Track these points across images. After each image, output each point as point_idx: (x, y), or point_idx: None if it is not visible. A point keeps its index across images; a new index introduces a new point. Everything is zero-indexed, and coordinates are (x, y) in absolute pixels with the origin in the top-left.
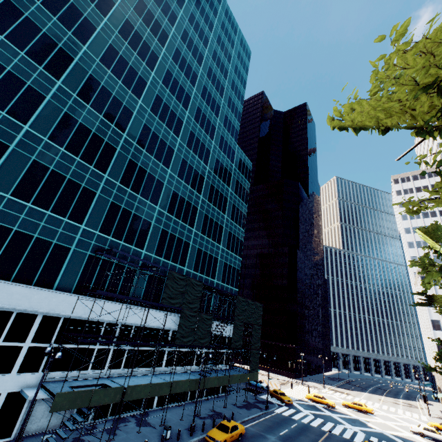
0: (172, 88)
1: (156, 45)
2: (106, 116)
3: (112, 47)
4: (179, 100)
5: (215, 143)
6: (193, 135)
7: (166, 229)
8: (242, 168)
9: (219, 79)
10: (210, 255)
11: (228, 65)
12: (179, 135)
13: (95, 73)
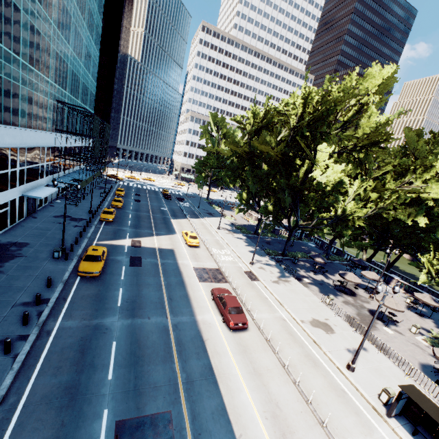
0: None
1: None
2: None
3: None
4: None
5: None
6: None
7: (73, 69)
8: None
9: None
10: (87, 87)
11: None
12: None
13: None
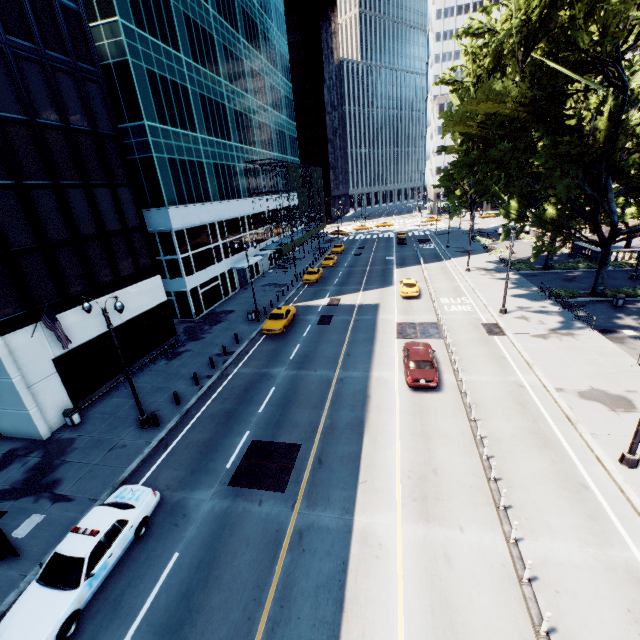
0: None
1: None
2: None
3: None
4: None
5: None
6: None
7: (258, 119)
8: None
9: None
10: (282, 132)
11: None
12: None
13: None
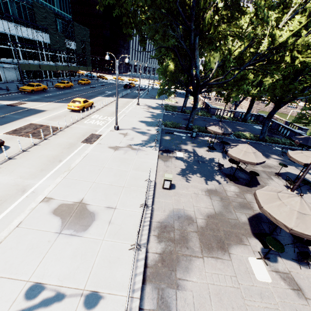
0: None
1: None
2: None
3: None
4: None
5: None
6: None
7: None
8: None
9: None
10: None
11: None
12: None
13: None
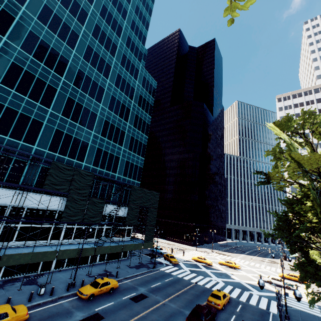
0: (64, 1)
1: None
2: None
3: None
4: (73, 14)
5: (116, 60)
6: (90, 49)
7: (60, 130)
8: (146, 85)
9: (122, 2)
10: (112, 154)
11: None
12: (74, 47)
13: None
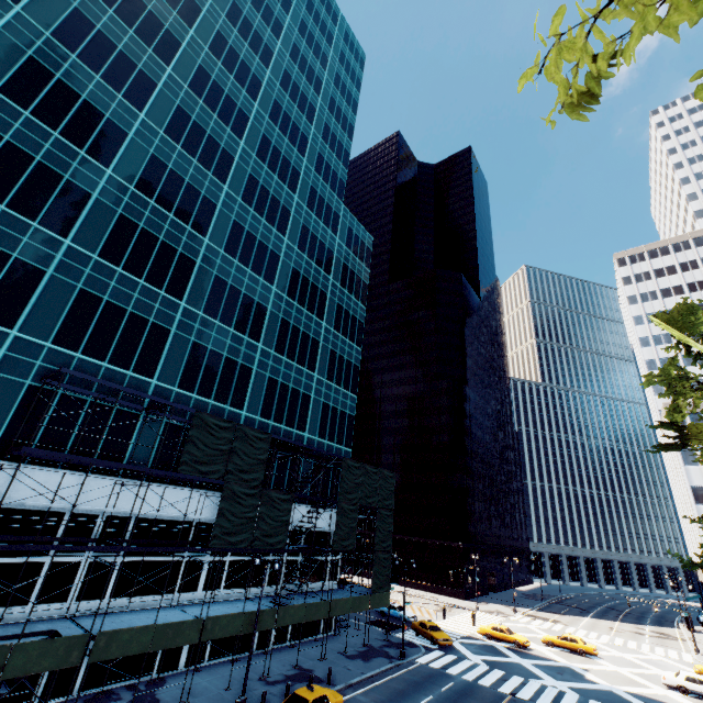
0: (210, 99)
1: (175, 23)
2: (68, 134)
3: (79, 15)
4: (224, 120)
5: (299, 198)
6: (254, 181)
7: (201, 343)
8: (354, 245)
9: (306, 93)
10: (295, 391)
11: (321, 71)
12: (226, 180)
13: (42, 56)
